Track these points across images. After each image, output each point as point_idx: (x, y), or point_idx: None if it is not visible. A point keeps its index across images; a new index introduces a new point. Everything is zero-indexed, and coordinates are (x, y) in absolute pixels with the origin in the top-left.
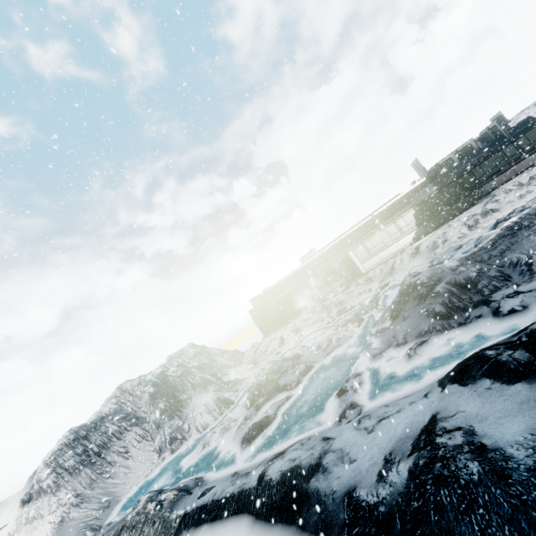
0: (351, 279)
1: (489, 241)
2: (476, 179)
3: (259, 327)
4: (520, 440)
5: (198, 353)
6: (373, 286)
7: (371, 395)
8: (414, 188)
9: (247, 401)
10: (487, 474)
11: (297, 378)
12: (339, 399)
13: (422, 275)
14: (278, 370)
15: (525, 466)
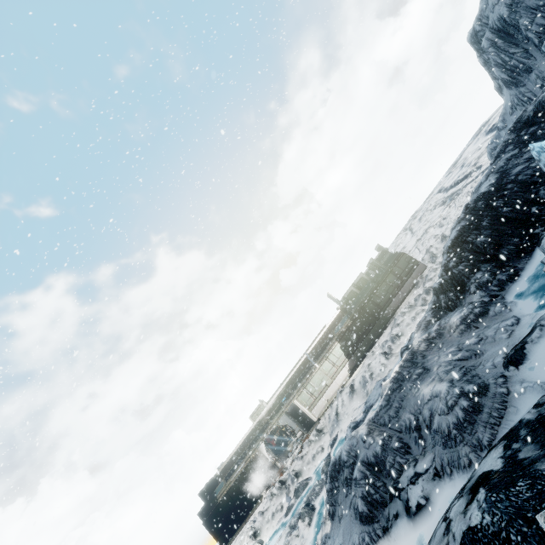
0: (305, 433)
1: (384, 397)
2: (378, 305)
3: (214, 536)
4: None
5: None
6: (325, 441)
7: None
8: (333, 321)
9: None
10: None
11: None
12: None
13: (343, 448)
14: None
15: None
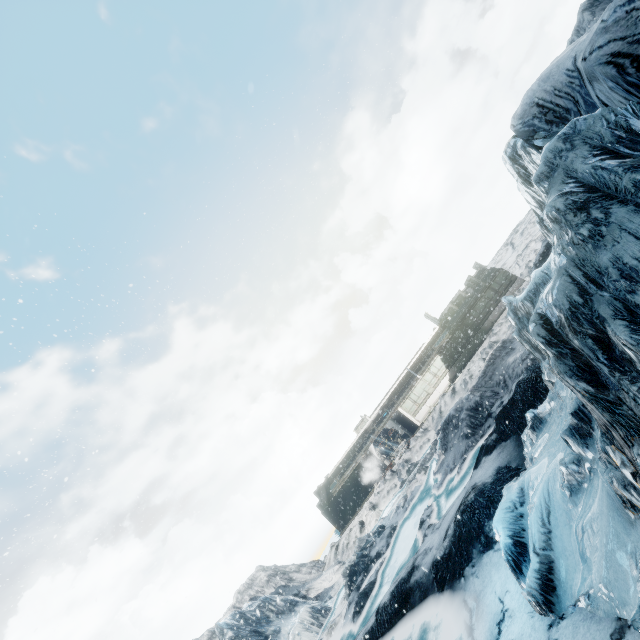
0: (410, 435)
1: (482, 371)
2: (476, 319)
3: (332, 522)
4: (490, 475)
5: (270, 575)
6: (430, 434)
7: (441, 515)
8: (433, 337)
9: (345, 589)
10: (476, 494)
11: (386, 542)
12: (421, 530)
13: (451, 410)
14: (366, 545)
15: (490, 483)
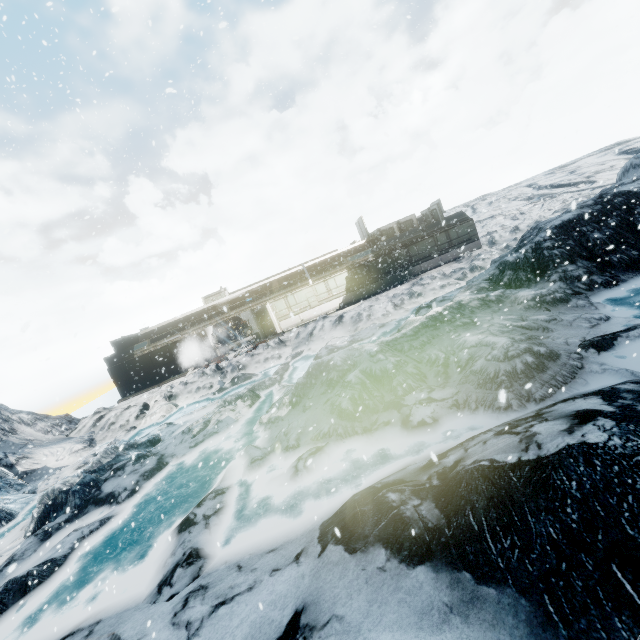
0: (262, 337)
1: (413, 329)
2: (410, 257)
3: (116, 384)
4: None
5: None
6: (285, 352)
7: (228, 533)
8: (352, 248)
9: (31, 522)
10: None
11: (135, 484)
12: (179, 537)
13: (337, 355)
14: (110, 465)
15: None
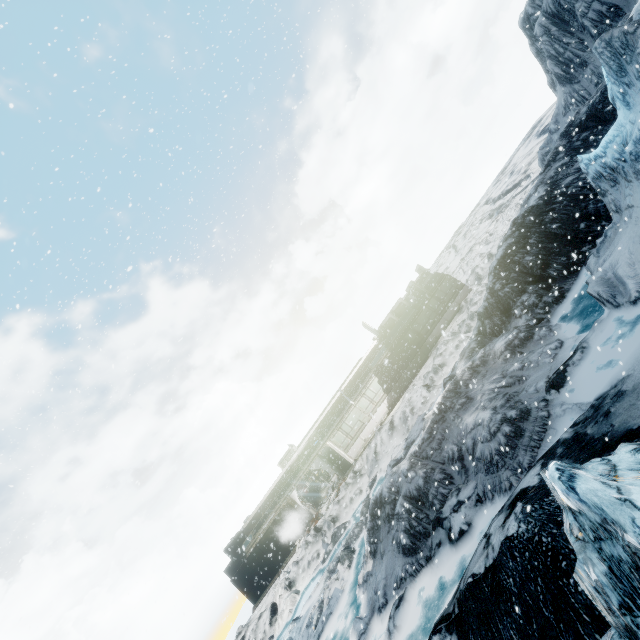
0: (341, 476)
1: (427, 430)
2: (419, 334)
3: (244, 592)
4: None
5: None
6: (363, 482)
7: None
8: (370, 353)
9: None
10: None
11: None
12: None
13: (384, 485)
14: None
15: None
